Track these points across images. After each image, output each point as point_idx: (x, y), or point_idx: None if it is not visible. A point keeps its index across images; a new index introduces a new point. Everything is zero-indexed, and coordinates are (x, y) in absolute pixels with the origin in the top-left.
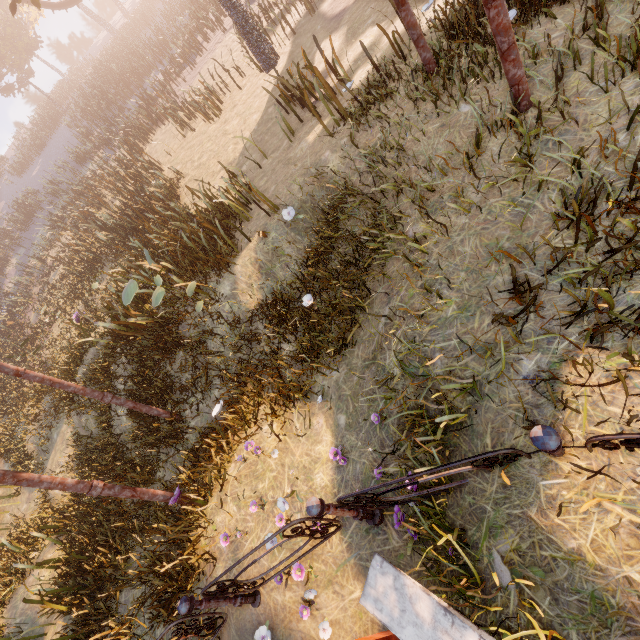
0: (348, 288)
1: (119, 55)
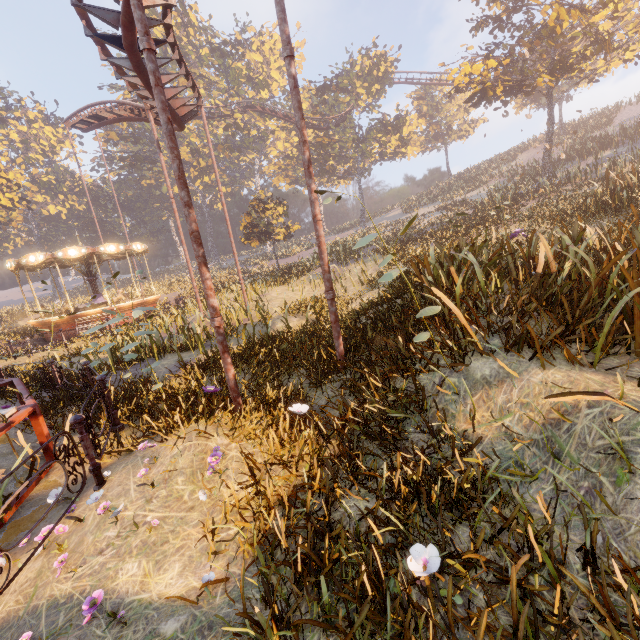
0: None
1: None
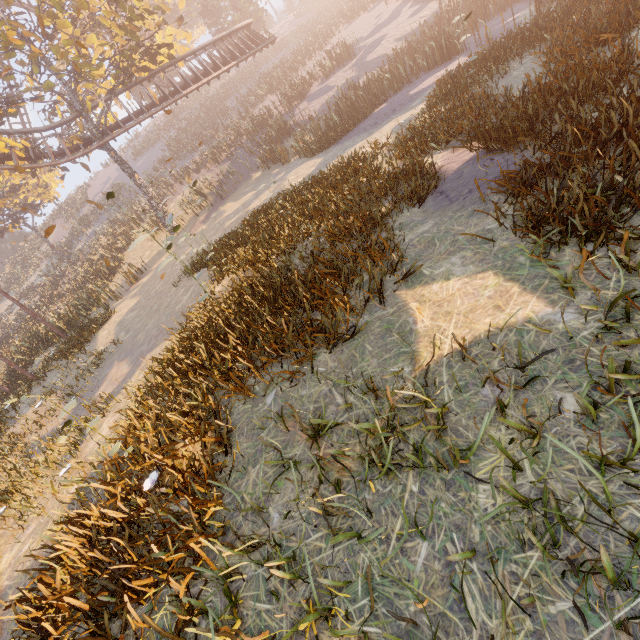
0: None
1: (213, 106)
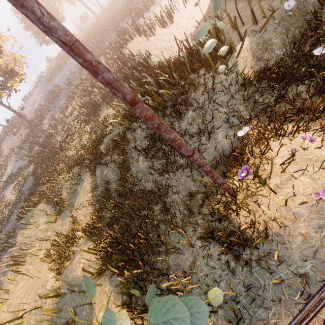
0: None
1: (101, 22)
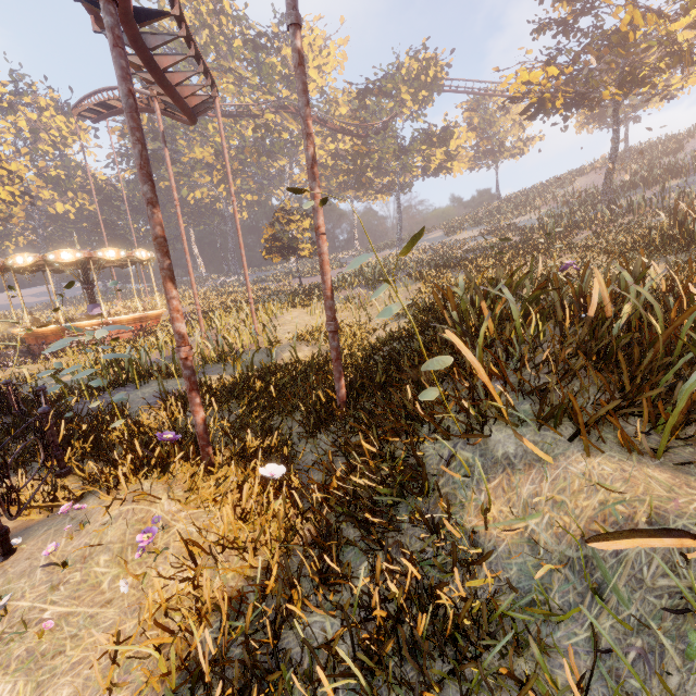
0: None
1: None
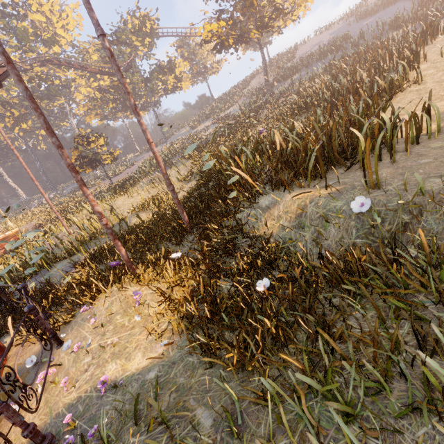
0: (262, 336)
1: None
